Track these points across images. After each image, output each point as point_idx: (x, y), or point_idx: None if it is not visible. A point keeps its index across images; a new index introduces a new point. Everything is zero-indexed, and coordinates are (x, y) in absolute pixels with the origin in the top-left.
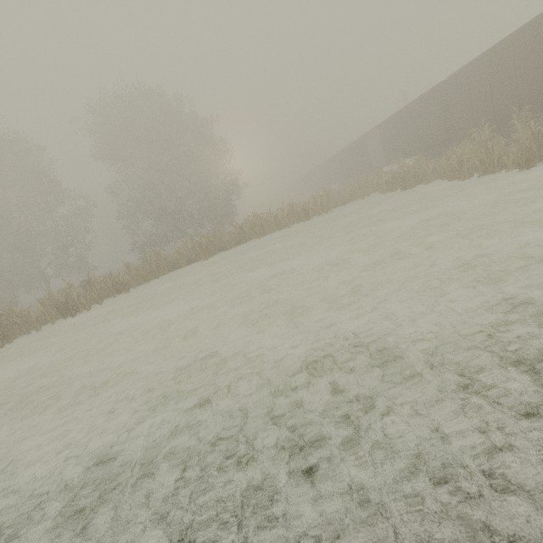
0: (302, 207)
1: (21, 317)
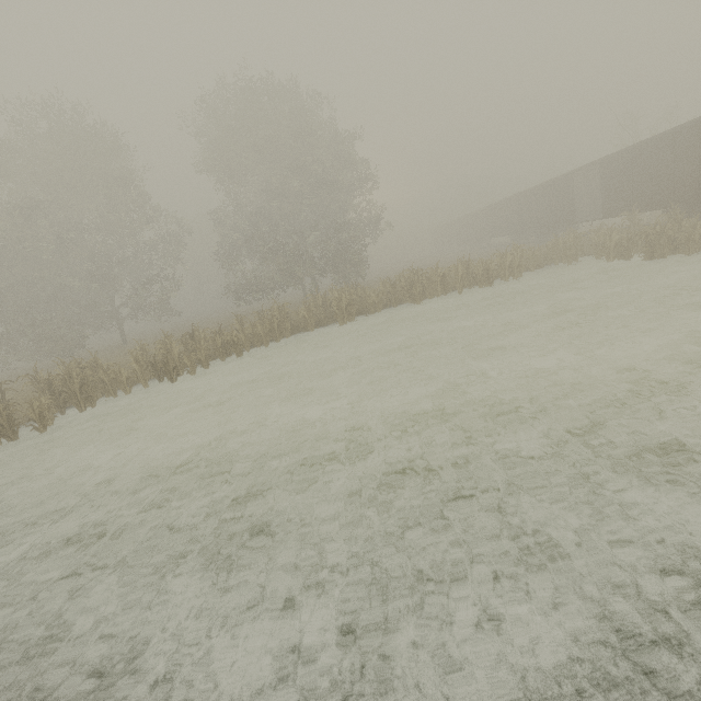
0: (483, 267)
1: (108, 374)
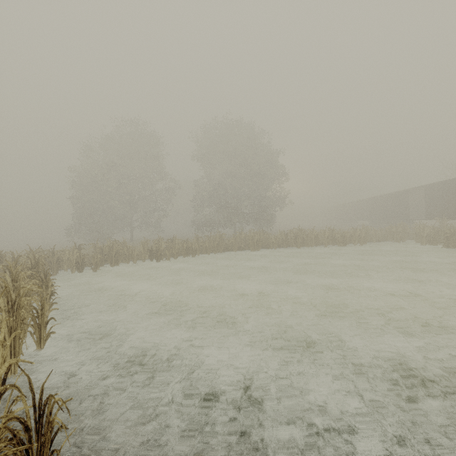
0: (341, 234)
1: (128, 251)
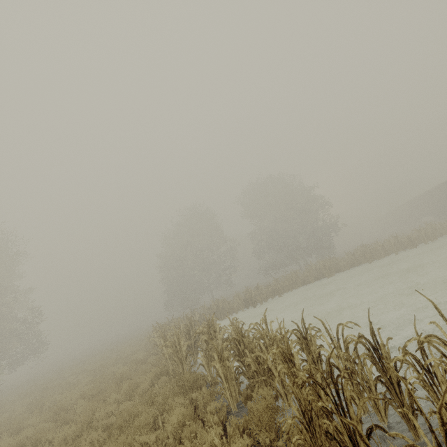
0: (407, 237)
1: (229, 305)
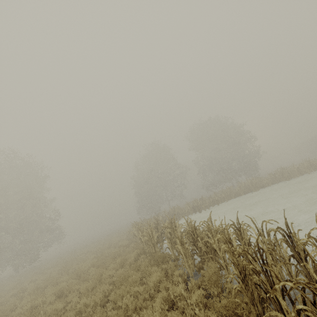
0: None
1: (182, 210)
